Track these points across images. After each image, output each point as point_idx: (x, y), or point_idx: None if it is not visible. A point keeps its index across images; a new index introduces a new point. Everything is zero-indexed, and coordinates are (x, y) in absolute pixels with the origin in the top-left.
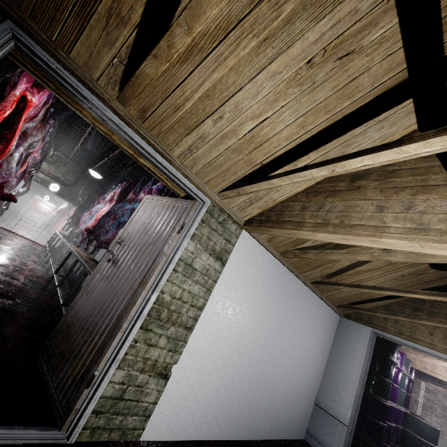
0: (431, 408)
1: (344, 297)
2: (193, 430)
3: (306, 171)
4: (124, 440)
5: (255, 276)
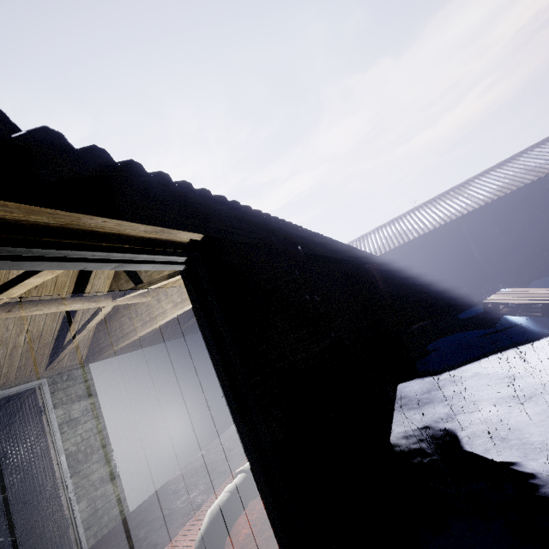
0: None
1: None
2: (163, 477)
3: (77, 337)
4: (120, 521)
5: (128, 375)
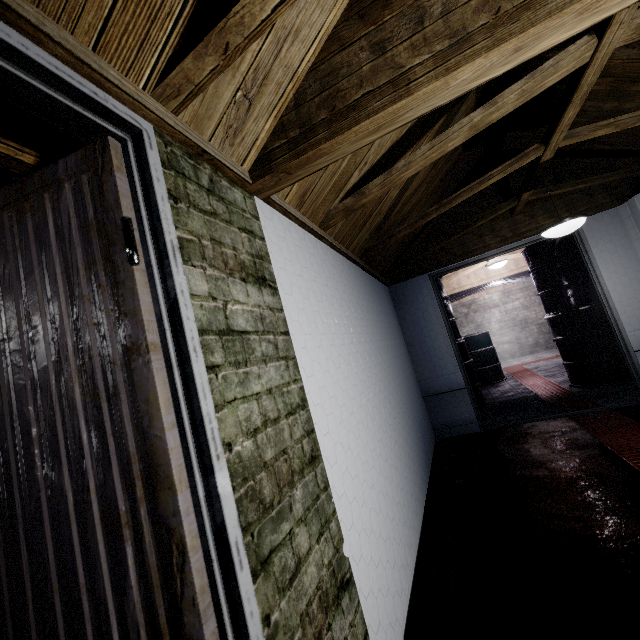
0: (459, 323)
1: (391, 255)
2: (405, 577)
3: None
4: None
5: (318, 283)
